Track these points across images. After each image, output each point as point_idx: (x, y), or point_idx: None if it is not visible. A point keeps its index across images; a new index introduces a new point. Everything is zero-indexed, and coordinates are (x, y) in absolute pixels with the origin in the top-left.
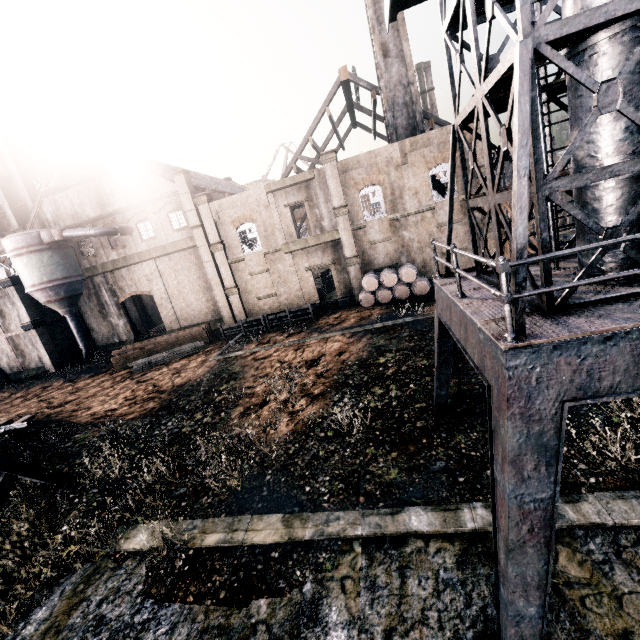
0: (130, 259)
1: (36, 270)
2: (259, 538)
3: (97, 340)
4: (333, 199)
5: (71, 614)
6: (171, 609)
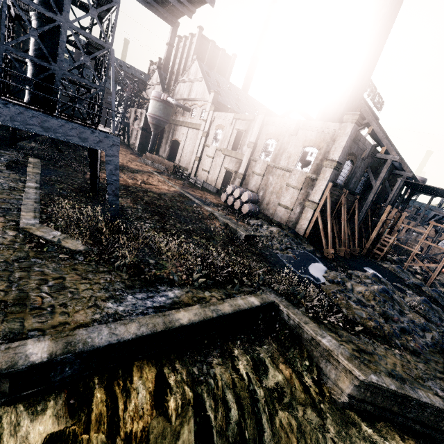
0: (183, 123)
1: (152, 107)
2: (29, 169)
3: (160, 151)
4: (252, 136)
5: (6, 154)
6: (4, 161)
